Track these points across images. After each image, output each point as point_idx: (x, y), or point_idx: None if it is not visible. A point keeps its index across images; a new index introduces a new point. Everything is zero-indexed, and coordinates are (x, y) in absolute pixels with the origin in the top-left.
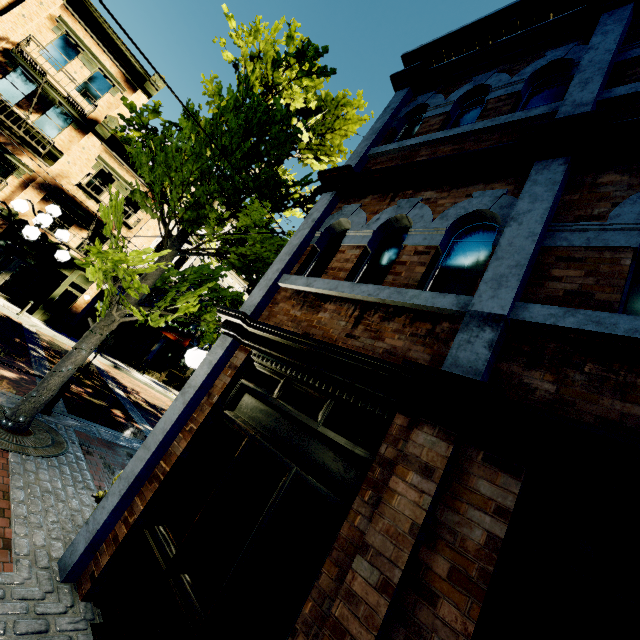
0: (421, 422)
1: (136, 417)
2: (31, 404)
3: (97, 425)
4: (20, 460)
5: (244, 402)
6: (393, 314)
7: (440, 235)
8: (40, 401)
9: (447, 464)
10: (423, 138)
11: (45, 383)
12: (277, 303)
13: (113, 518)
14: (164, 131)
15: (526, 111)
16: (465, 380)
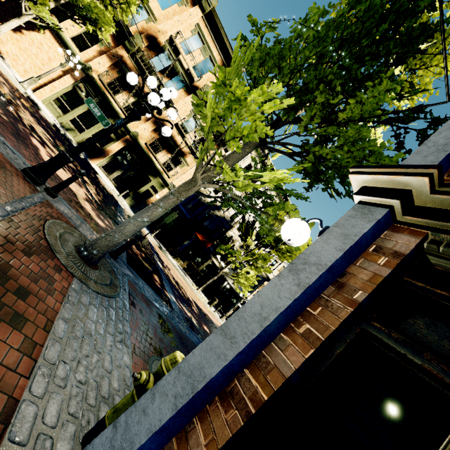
0: None
1: (166, 286)
2: (106, 241)
3: (143, 282)
4: (79, 289)
5: (419, 320)
6: None
7: None
8: (113, 241)
9: None
10: None
11: (122, 227)
12: None
13: (154, 443)
14: (275, 42)
15: None
16: None
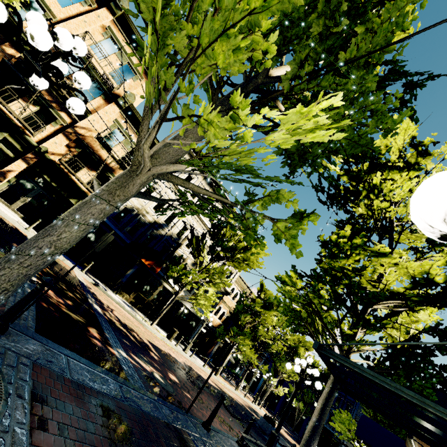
0: None
1: (111, 338)
2: None
3: (68, 352)
4: None
5: None
6: None
7: None
8: None
9: None
10: None
11: None
12: None
13: None
14: None
15: None
16: None
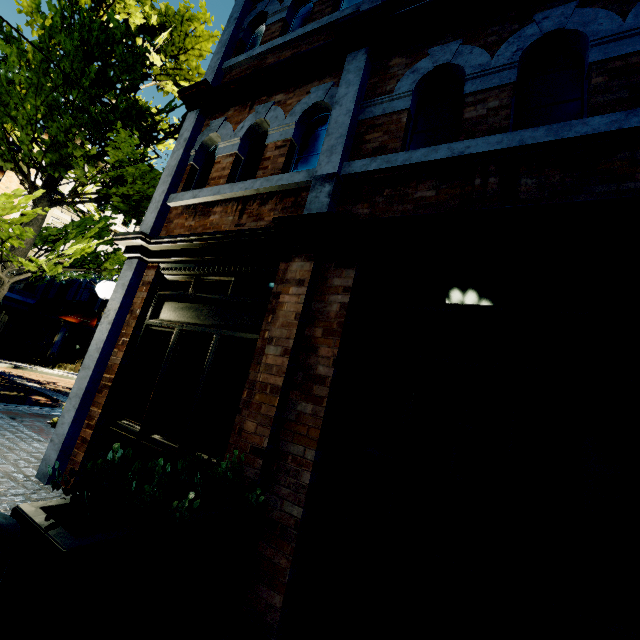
0: (293, 257)
1: (62, 399)
2: None
3: (21, 405)
4: None
5: (166, 309)
6: (267, 199)
7: (292, 129)
8: None
9: (312, 275)
10: (267, 46)
11: None
12: (171, 221)
13: (75, 428)
14: None
15: (341, 11)
16: (311, 215)
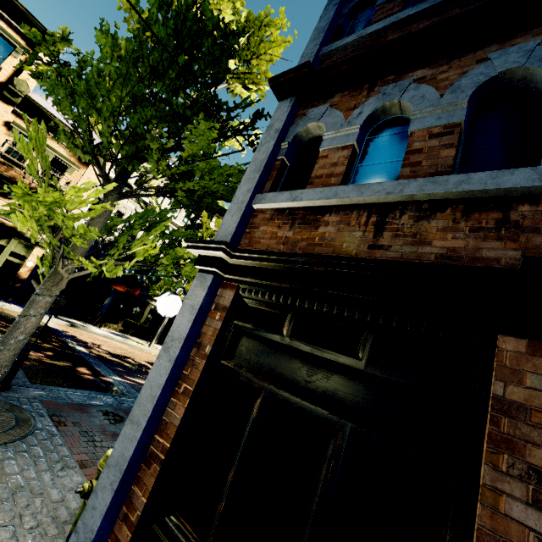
0: None
1: (103, 371)
2: None
3: (64, 389)
4: None
5: (243, 347)
6: (431, 210)
7: (461, 109)
8: None
9: None
10: (388, 20)
11: None
12: (256, 227)
13: (109, 519)
14: (79, 62)
15: None
16: None
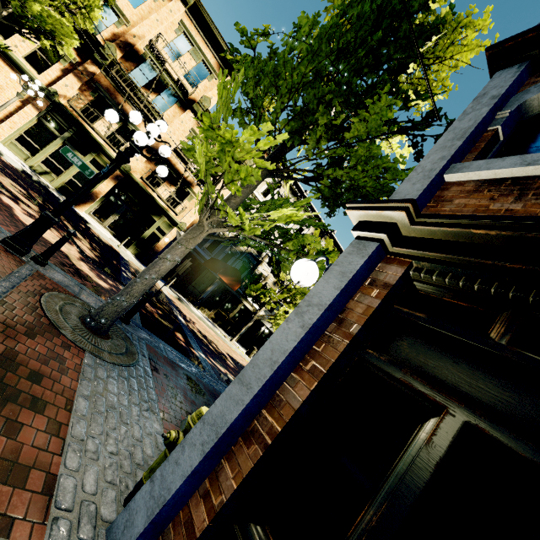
0: None
1: (193, 343)
2: (114, 307)
3: (164, 343)
4: (93, 363)
5: (404, 342)
6: None
7: None
8: (122, 306)
9: None
10: None
11: (129, 288)
12: (447, 200)
13: (188, 486)
14: (270, 53)
15: None
16: None
